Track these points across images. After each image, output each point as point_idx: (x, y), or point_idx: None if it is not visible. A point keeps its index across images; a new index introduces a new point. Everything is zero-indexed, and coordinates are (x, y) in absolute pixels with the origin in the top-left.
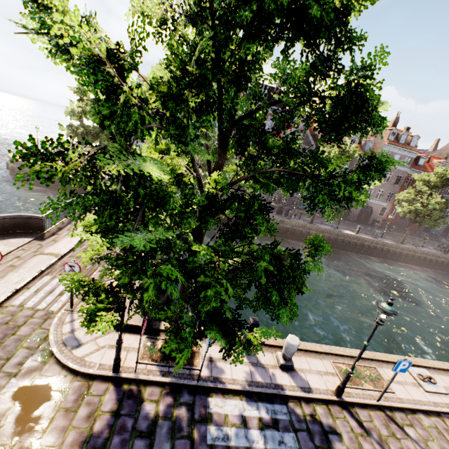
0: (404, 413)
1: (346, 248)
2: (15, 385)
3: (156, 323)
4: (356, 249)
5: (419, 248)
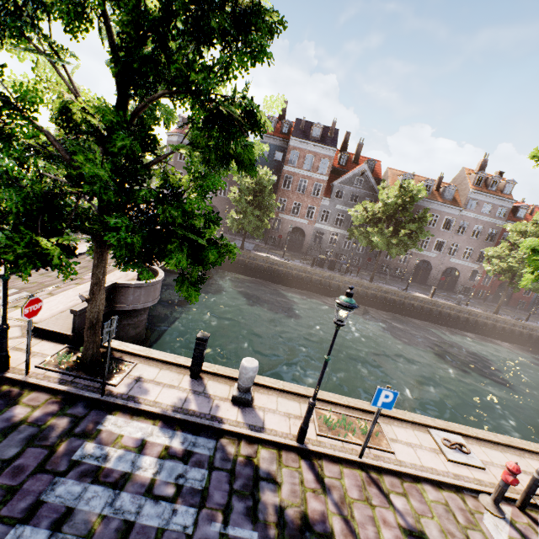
0: (400, 479)
1: (417, 316)
2: None
3: None
4: (431, 317)
5: (522, 321)
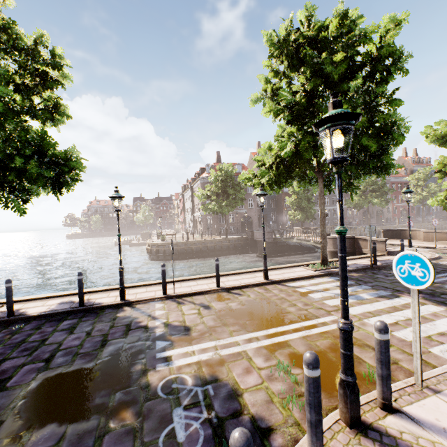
0: None
1: None
2: None
3: None
4: None
5: None
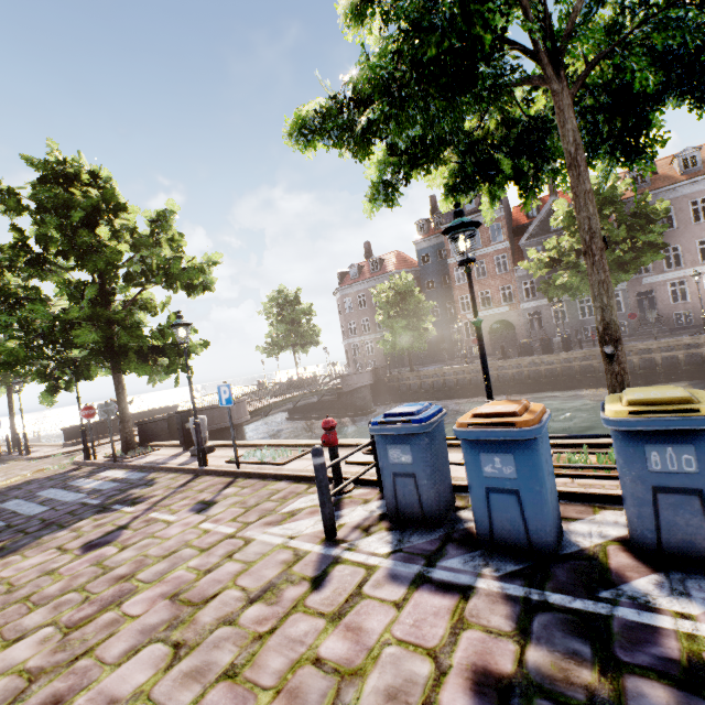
0: (261, 480)
1: None
2: (47, 467)
3: (151, 442)
4: None
5: None
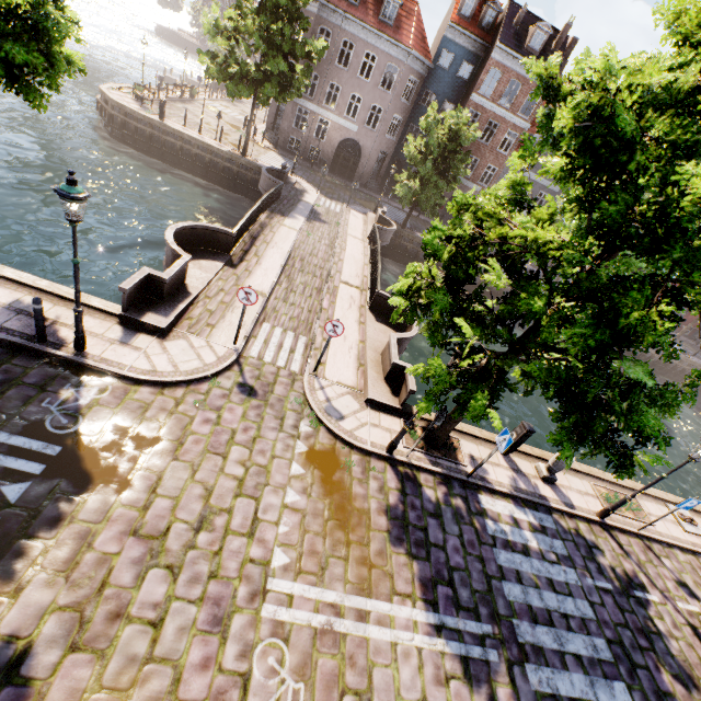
0: (661, 546)
1: None
2: (303, 447)
3: (407, 407)
4: None
5: (690, 357)
